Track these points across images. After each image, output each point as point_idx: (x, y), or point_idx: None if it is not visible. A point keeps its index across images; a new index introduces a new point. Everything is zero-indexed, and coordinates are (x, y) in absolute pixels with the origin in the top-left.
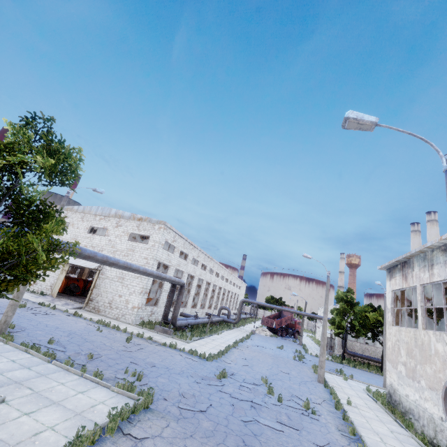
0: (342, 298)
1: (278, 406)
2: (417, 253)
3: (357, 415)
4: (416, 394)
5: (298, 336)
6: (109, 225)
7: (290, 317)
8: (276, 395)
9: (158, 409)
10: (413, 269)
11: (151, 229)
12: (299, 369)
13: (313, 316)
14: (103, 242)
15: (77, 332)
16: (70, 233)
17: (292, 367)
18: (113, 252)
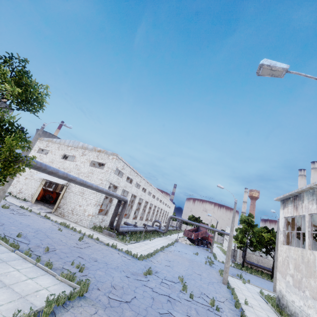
0: (245, 220)
1: (189, 302)
2: (307, 189)
3: (252, 314)
4: (301, 302)
5: (210, 246)
6: (77, 154)
7: (205, 231)
8: (188, 292)
9: (91, 297)
10: (303, 201)
11: (106, 158)
12: (208, 271)
13: (222, 232)
14: (72, 166)
15: (42, 229)
16: (49, 158)
17: (203, 270)
18: (78, 173)
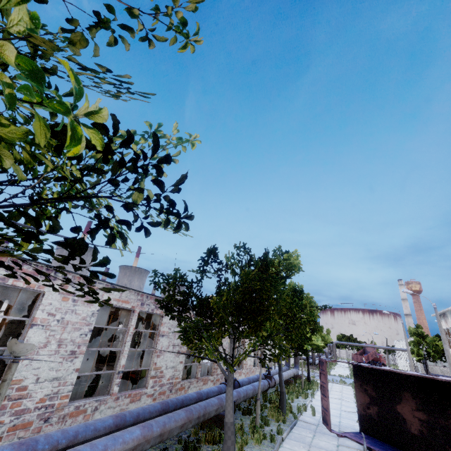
0: (414, 333)
1: None
2: (447, 310)
3: None
4: None
5: None
6: None
7: (374, 352)
8: None
9: None
10: (448, 318)
11: None
12: None
13: (395, 348)
14: None
15: None
16: None
17: None
18: None
